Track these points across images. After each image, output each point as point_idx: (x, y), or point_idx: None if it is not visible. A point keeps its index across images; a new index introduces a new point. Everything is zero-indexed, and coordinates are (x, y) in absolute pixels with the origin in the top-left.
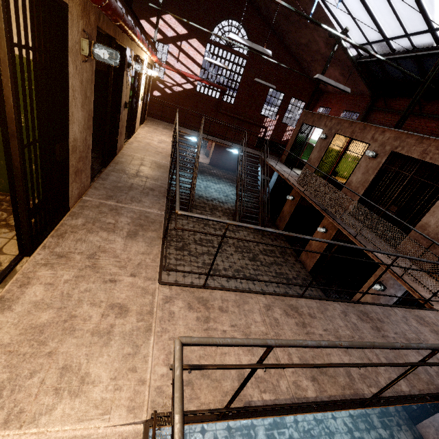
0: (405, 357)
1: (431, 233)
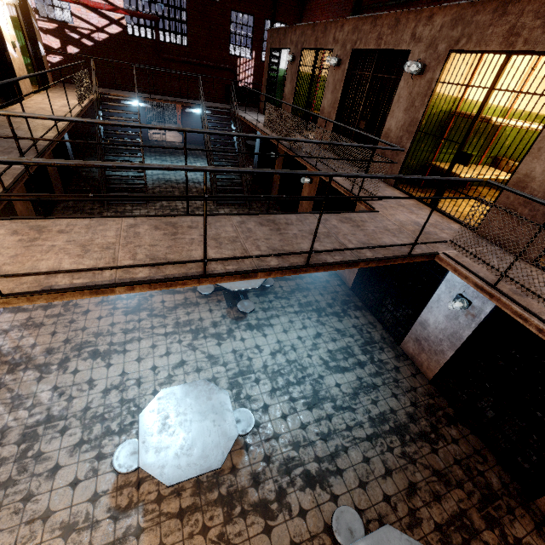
0: (295, 245)
1: (393, 139)
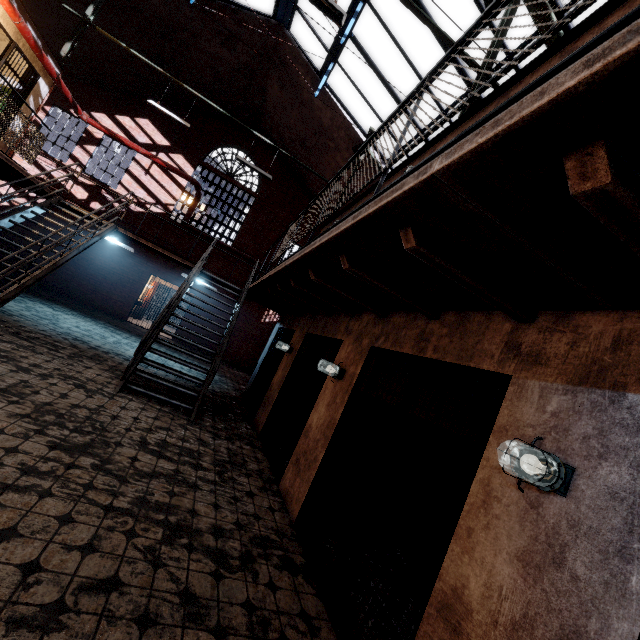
0: None
1: None
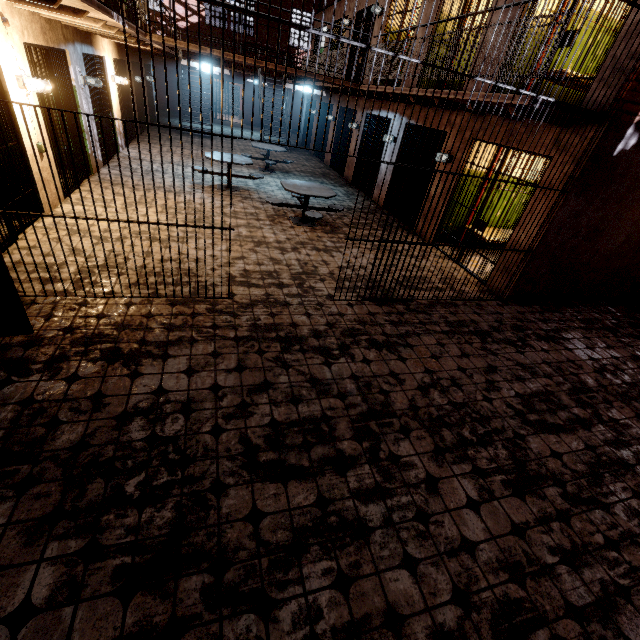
0: None
1: None
